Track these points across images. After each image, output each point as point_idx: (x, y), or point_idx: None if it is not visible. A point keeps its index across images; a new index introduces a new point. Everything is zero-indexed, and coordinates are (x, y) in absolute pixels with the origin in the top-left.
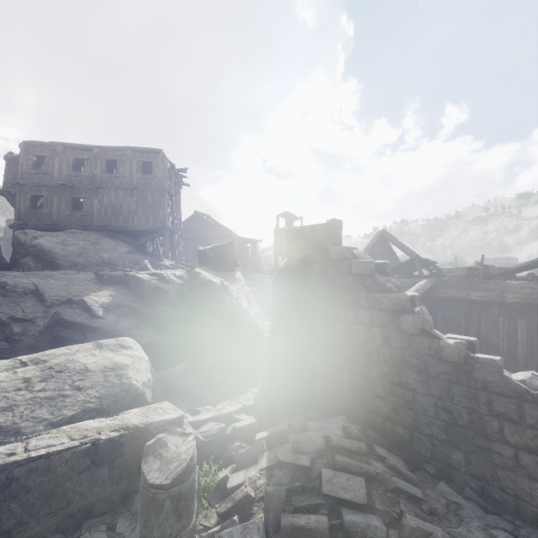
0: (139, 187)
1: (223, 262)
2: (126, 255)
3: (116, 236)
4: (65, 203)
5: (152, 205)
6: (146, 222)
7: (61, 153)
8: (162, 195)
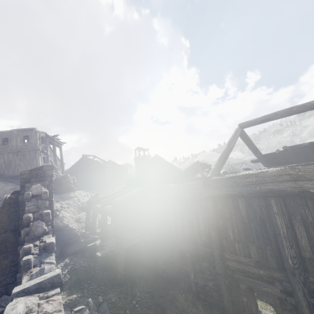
0: (20, 150)
1: (60, 188)
2: (9, 191)
3: (8, 180)
4: None
5: (29, 159)
6: (26, 169)
7: None
8: (35, 152)
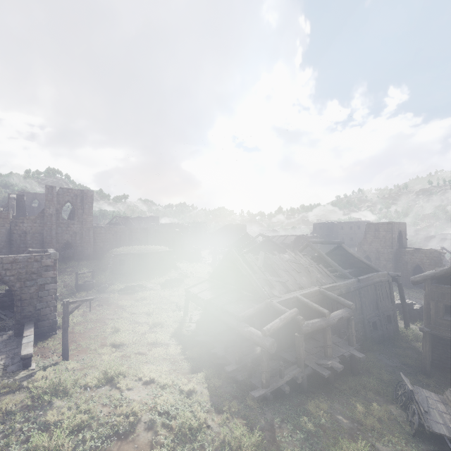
0: None
1: None
2: None
3: None
4: (349, 239)
5: None
6: None
7: (346, 224)
8: None
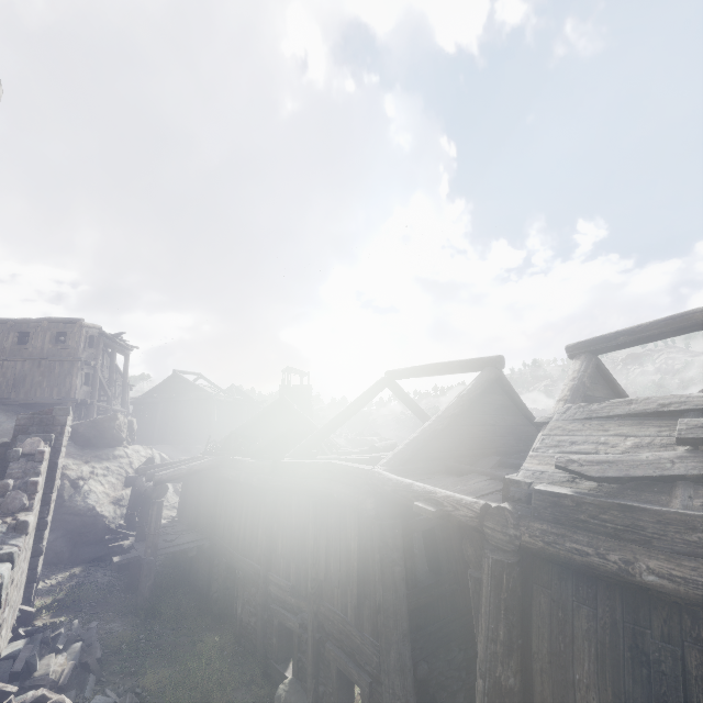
0: (47, 358)
1: (100, 438)
2: (10, 431)
3: (15, 410)
4: None
5: (60, 375)
6: (50, 393)
7: None
8: (73, 365)
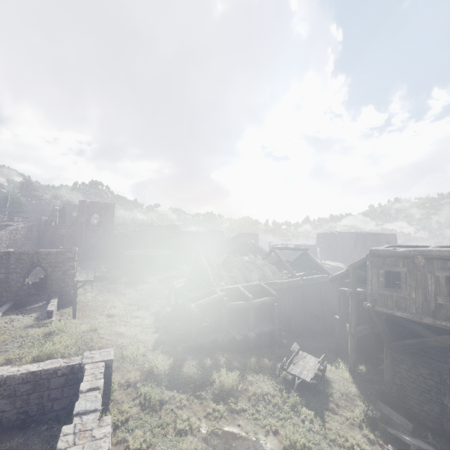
0: None
1: None
2: None
3: None
4: (349, 249)
5: None
6: None
7: (347, 235)
8: None
